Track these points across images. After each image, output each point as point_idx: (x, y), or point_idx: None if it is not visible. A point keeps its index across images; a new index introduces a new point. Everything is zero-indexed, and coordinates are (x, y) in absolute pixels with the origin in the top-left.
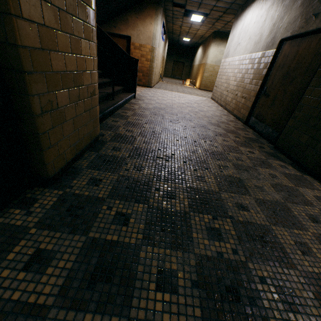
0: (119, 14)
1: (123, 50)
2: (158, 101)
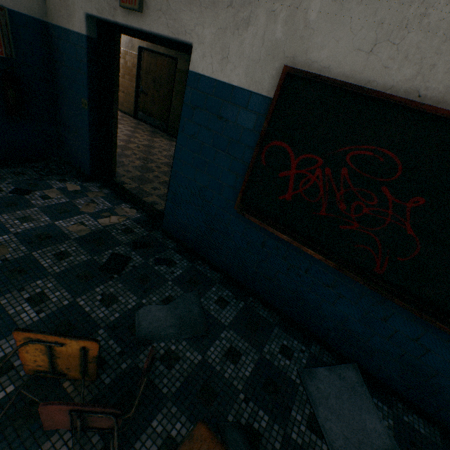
0: None
1: None
2: None
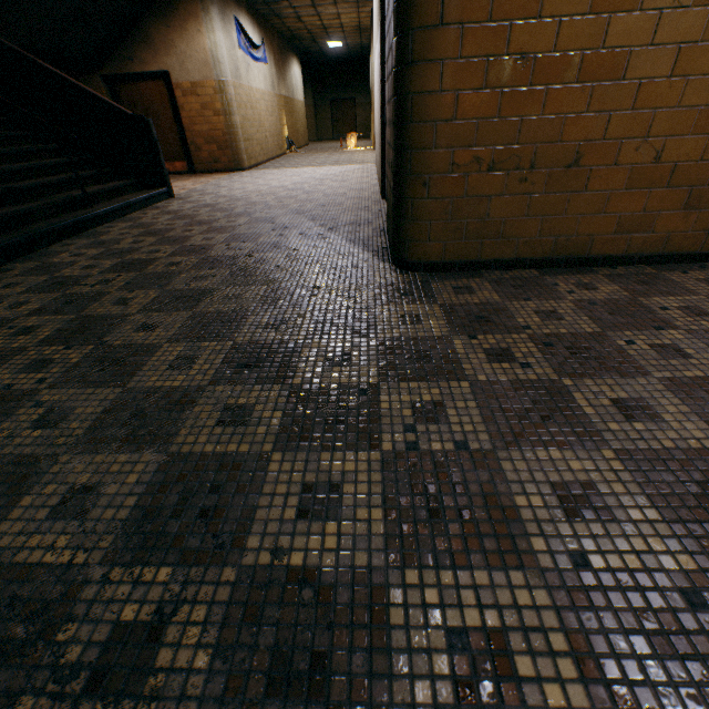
0: (129, 29)
1: (112, 104)
2: (224, 193)
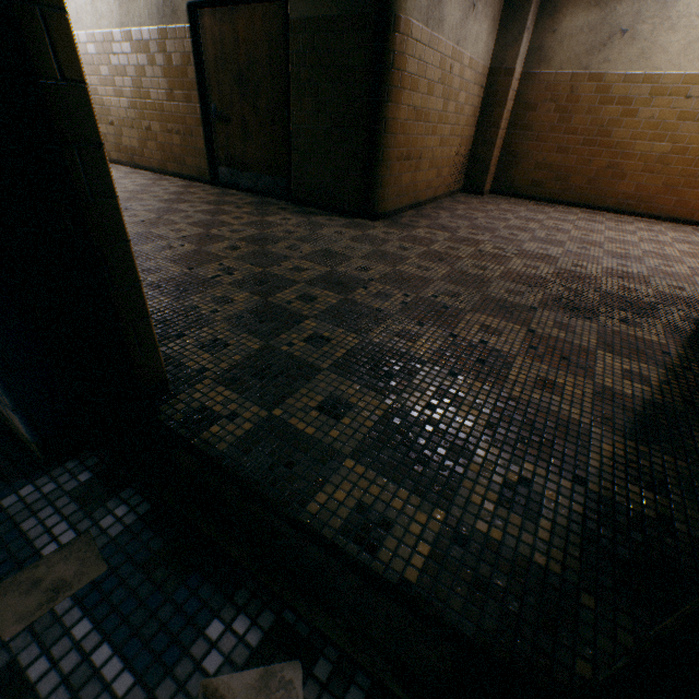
0: None
1: None
2: None
